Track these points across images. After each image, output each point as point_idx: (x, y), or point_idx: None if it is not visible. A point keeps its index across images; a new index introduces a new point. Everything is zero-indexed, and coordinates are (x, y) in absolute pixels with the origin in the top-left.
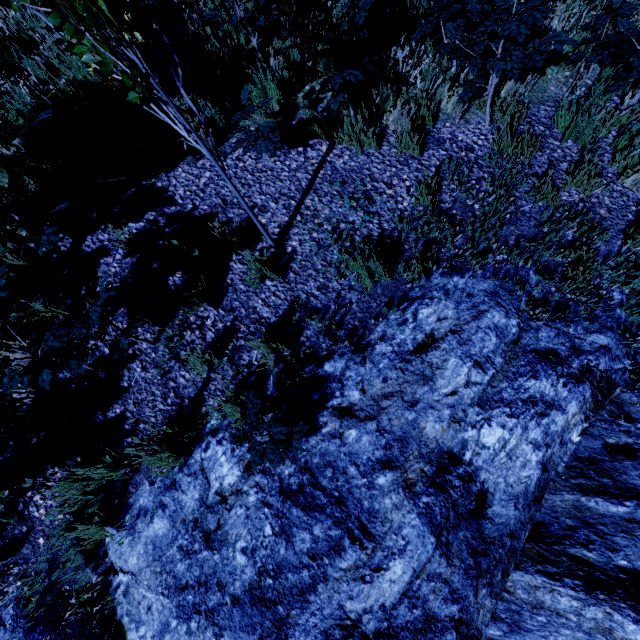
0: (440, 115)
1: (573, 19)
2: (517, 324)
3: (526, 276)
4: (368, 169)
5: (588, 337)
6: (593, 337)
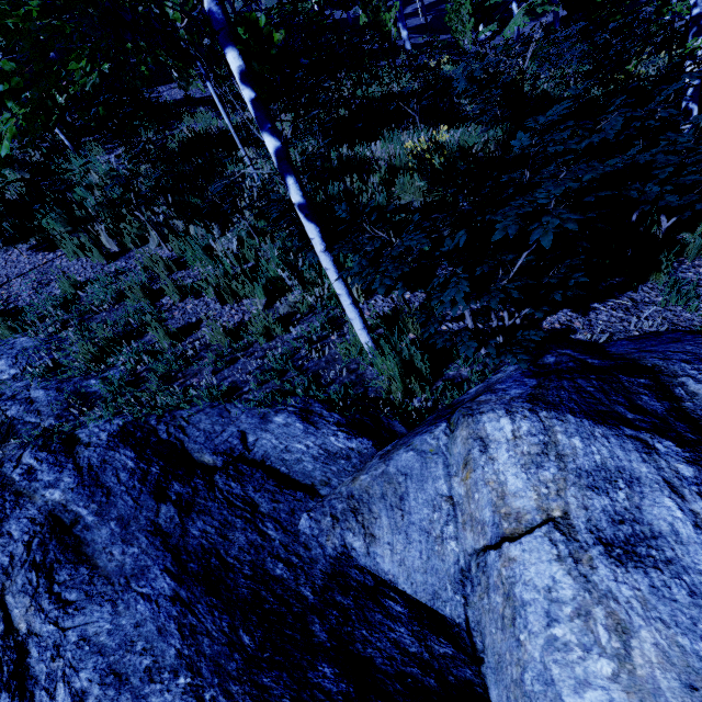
0: (150, 243)
1: (255, 192)
2: (15, 374)
3: (65, 344)
4: (69, 268)
5: (34, 390)
6: (37, 391)
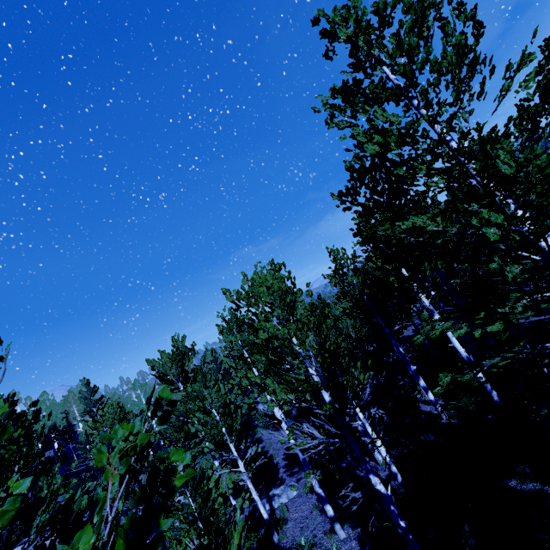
0: None
1: None
2: None
3: None
4: None
5: None
6: None
